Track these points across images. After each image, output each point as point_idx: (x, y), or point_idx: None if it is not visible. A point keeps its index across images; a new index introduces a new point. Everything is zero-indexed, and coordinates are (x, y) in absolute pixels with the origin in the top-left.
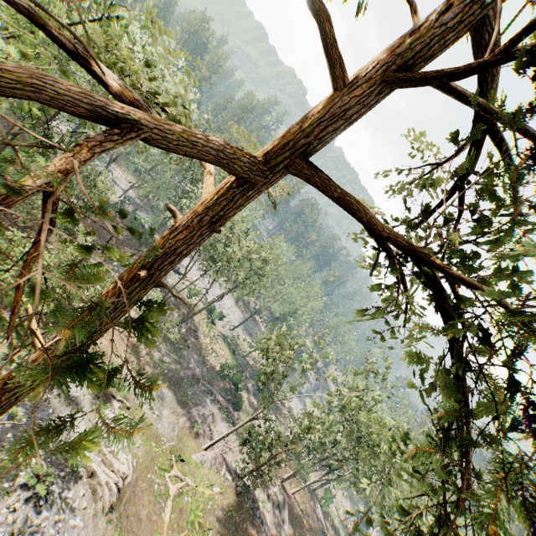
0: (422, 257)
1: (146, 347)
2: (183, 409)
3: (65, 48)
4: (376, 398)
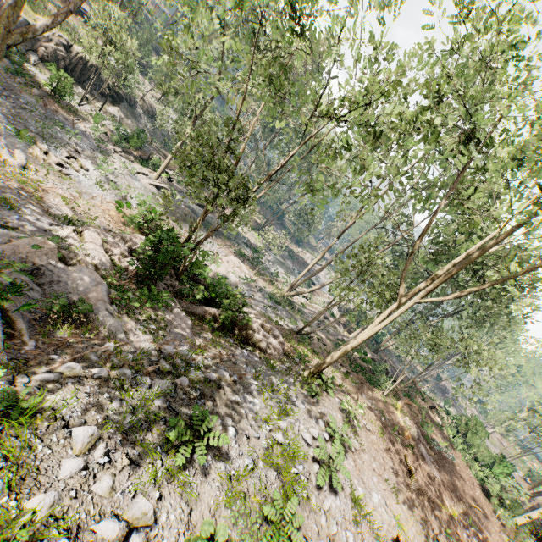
0: None
1: None
2: None
3: None
4: None
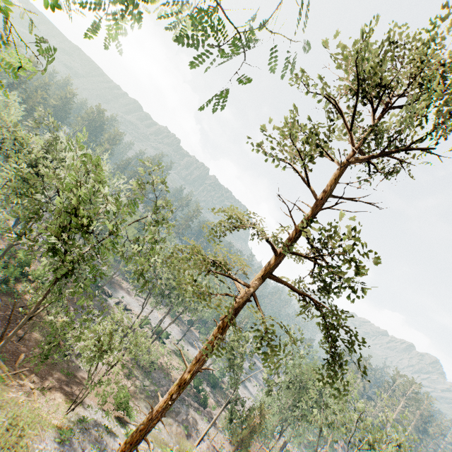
0: (312, 299)
1: (129, 379)
2: (171, 419)
3: (235, 280)
4: (300, 355)
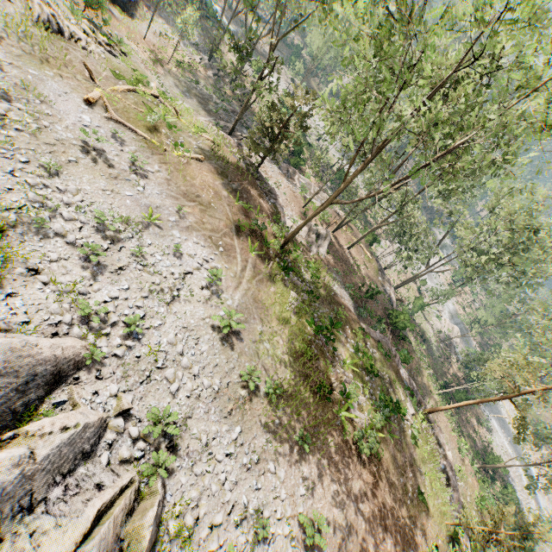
0: None
1: (178, 67)
2: (208, 116)
3: None
4: None
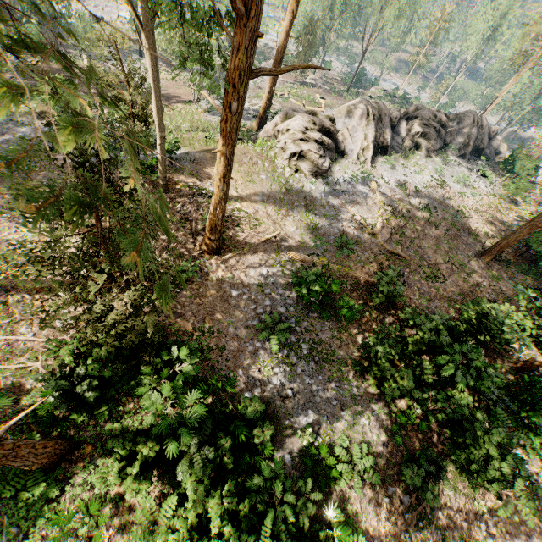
0: None
1: (187, 80)
2: None
3: None
4: None
